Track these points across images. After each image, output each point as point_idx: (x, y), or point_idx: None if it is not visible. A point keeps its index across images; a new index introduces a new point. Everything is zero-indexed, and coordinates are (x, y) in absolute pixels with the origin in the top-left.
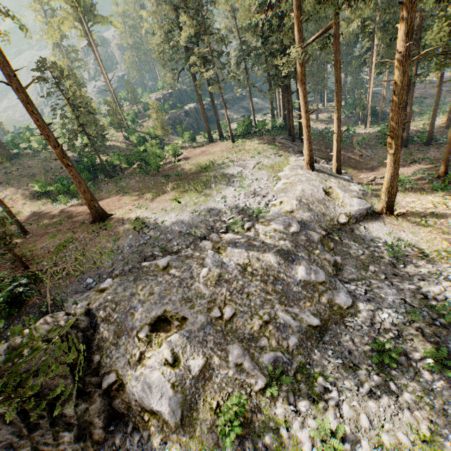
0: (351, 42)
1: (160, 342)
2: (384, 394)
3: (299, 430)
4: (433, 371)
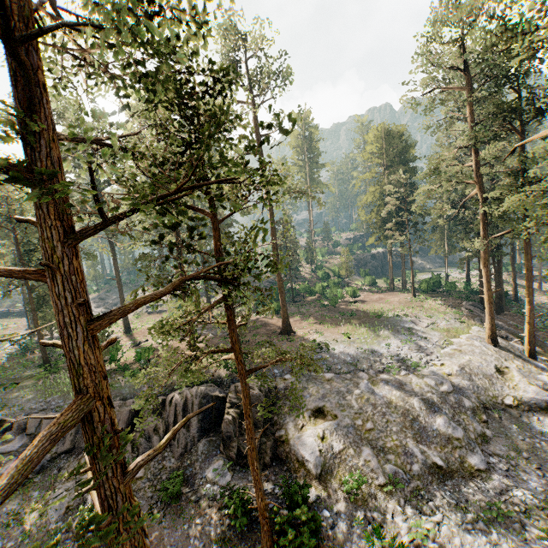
0: None
1: (316, 424)
2: (484, 536)
3: (401, 521)
4: (544, 546)
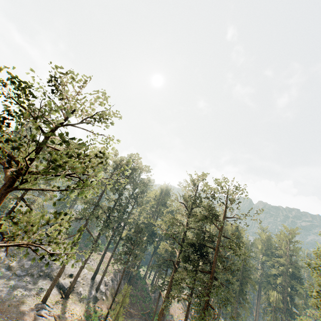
0: None
1: None
2: None
3: None
4: None
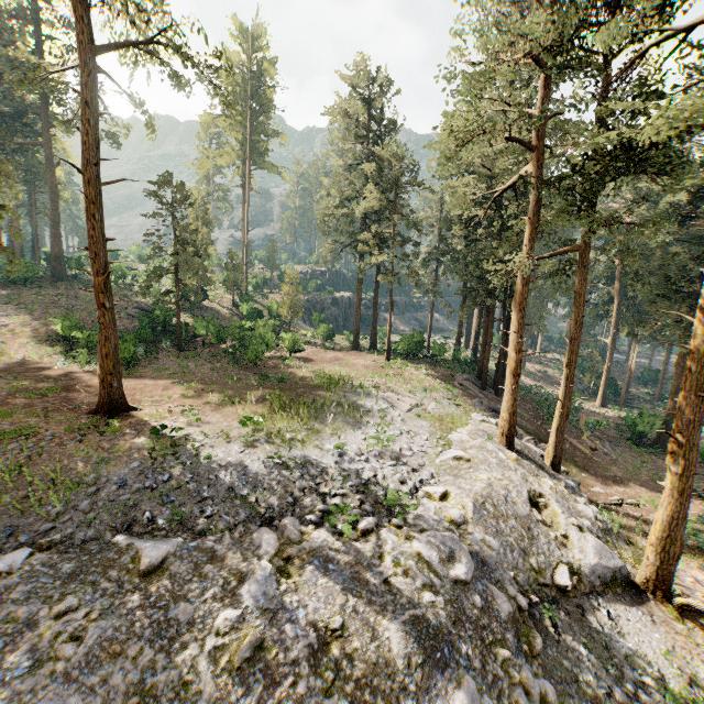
0: (587, 286)
1: None
2: None
3: None
4: None
